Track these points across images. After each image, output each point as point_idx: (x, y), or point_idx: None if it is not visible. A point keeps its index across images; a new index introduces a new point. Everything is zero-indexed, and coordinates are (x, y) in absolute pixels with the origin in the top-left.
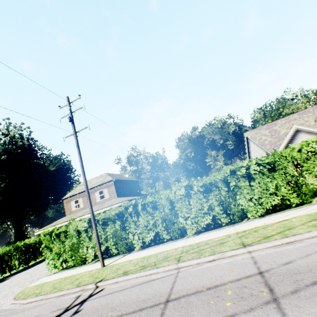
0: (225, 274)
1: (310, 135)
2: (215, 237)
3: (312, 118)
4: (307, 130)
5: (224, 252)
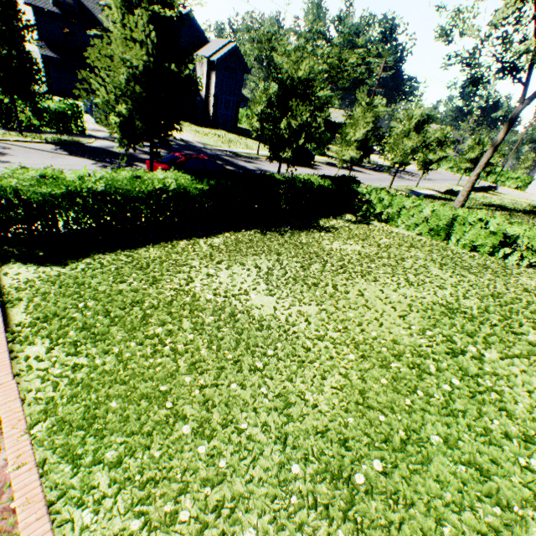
0: None
1: None
2: None
3: None
4: None
5: None
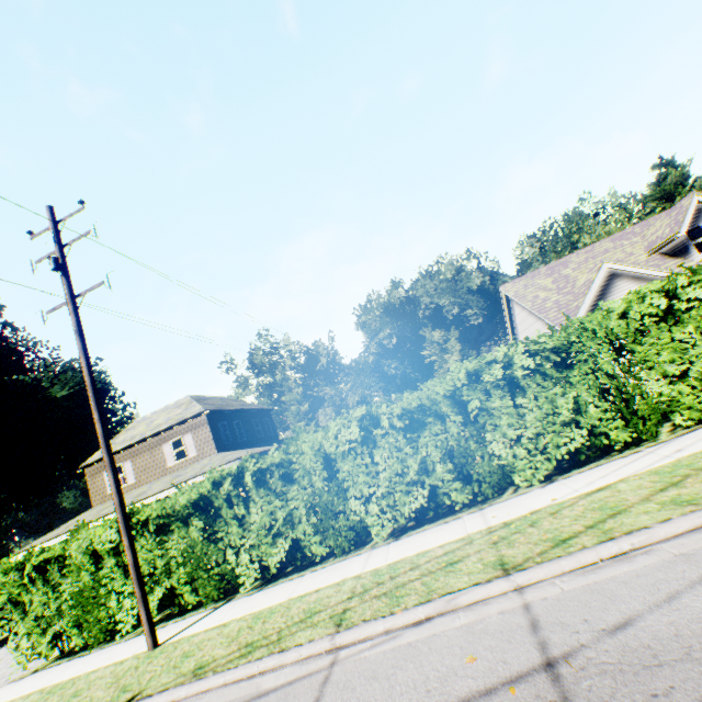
0: (453, 670)
1: (641, 284)
2: (436, 544)
3: (641, 247)
4: (634, 272)
5: (455, 593)
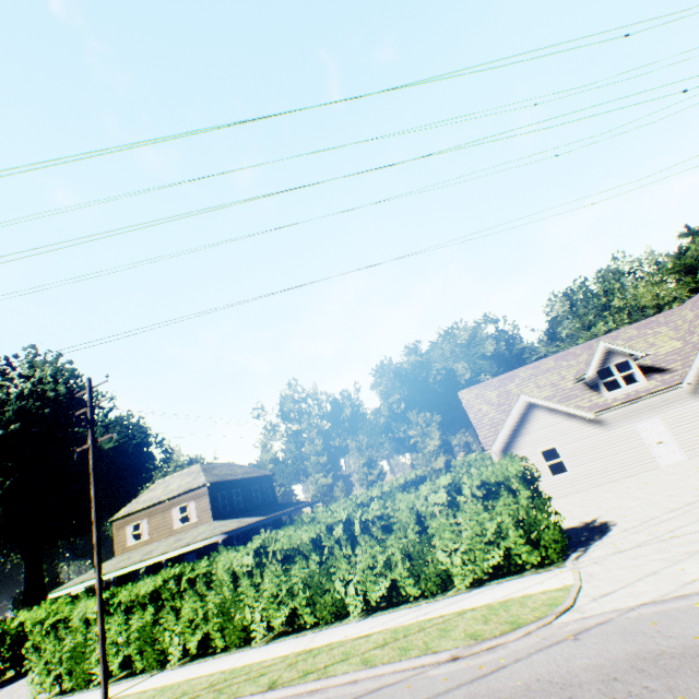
0: None
1: (554, 414)
2: (274, 655)
3: (573, 372)
4: (546, 405)
5: (240, 697)
